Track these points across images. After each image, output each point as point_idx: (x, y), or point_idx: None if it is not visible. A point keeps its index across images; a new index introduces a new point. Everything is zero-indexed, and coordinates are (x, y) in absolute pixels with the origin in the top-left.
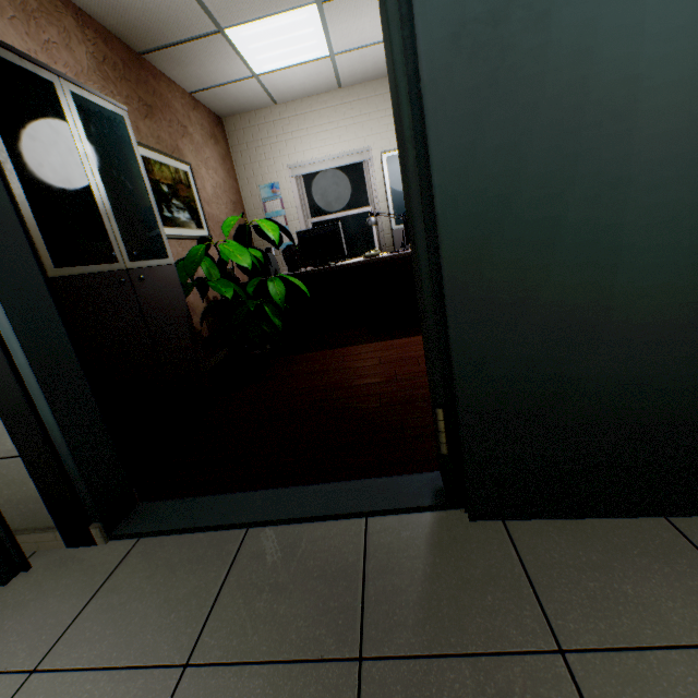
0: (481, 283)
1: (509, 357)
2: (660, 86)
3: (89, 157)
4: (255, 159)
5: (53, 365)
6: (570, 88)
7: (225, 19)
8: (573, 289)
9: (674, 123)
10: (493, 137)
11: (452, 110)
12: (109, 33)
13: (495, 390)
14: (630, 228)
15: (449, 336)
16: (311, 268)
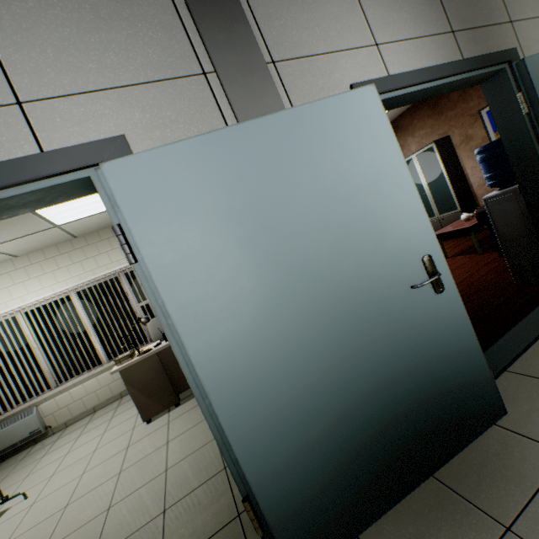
0: None
1: None
2: None
3: None
4: None
5: None
6: None
7: None
8: None
9: None
10: None
11: None
12: None
13: None
14: None
15: None
16: None
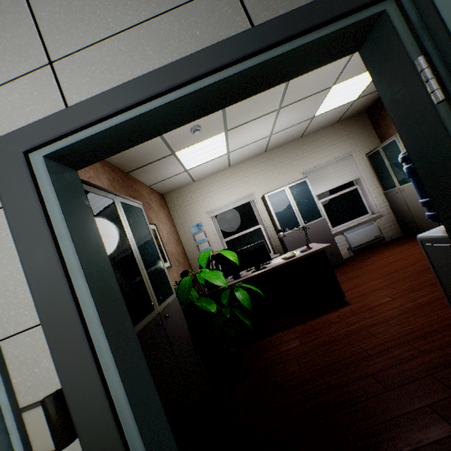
0: None
1: None
2: None
3: (132, 238)
4: (185, 212)
5: (161, 450)
6: None
7: (177, 147)
8: None
9: None
10: None
11: None
12: (114, 166)
13: None
14: None
15: None
16: (249, 273)
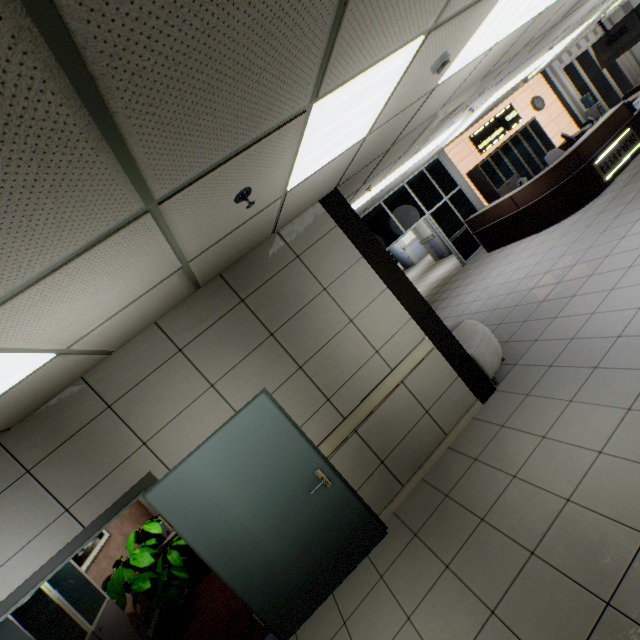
0: (237, 576)
1: (258, 587)
2: (245, 516)
3: (54, 591)
4: None
5: None
6: (228, 527)
7: None
8: (260, 561)
9: (253, 519)
10: (217, 546)
11: (204, 547)
12: None
13: (261, 599)
14: (262, 541)
15: (239, 595)
16: None
